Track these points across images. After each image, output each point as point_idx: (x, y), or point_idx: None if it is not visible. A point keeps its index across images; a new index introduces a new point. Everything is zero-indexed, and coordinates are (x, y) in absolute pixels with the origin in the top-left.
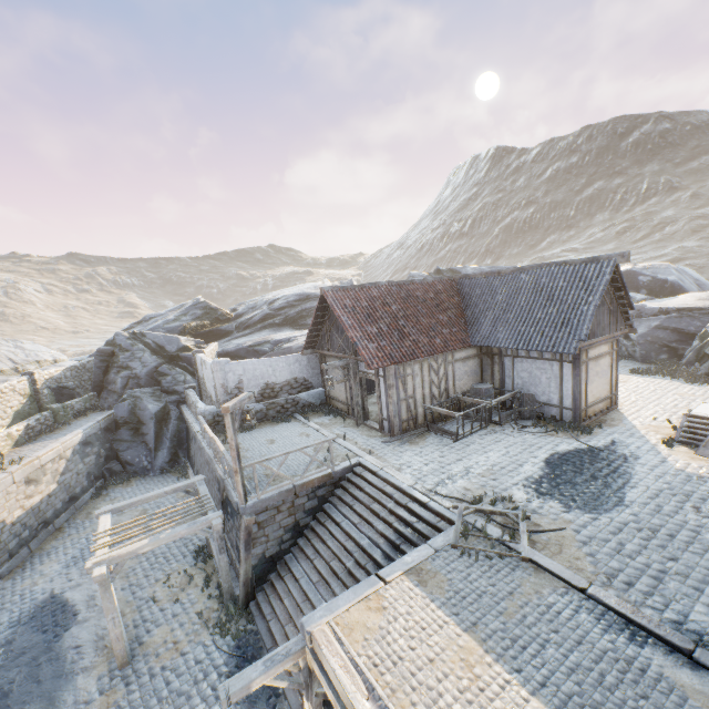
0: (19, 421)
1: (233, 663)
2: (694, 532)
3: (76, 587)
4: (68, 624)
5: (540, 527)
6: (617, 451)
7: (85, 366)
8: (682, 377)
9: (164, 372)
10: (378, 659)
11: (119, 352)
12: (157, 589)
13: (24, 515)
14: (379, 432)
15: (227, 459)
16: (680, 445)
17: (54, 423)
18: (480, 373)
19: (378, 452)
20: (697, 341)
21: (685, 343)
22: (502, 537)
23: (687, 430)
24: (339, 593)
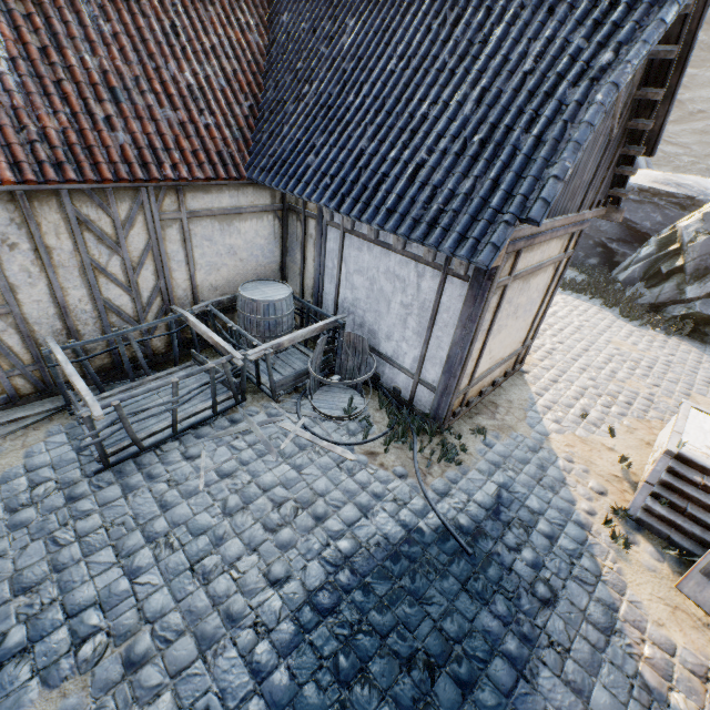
0: None
1: None
2: None
3: None
4: None
5: None
6: (505, 557)
7: None
8: (620, 306)
9: None
10: None
11: None
12: None
13: None
14: None
15: None
16: (640, 536)
17: None
18: (279, 256)
19: None
20: (653, 248)
21: (629, 247)
22: None
23: (665, 496)
24: None
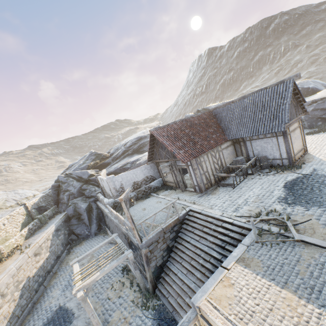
0: (24, 227)
1: (156, 323)
2: None
3: (70, 300)
4: (71, 320)
5: (297, 222)
6: (318, 173)
7: (48, 194)
8: None
9: (84, 188)
10: (241, 315)
11: (61, 184)
12: (109, 293)
13: (38, 271)
14: (194, 192)
15: (127, 223)
16: None
17: (41, 224)
18: (235, 152)
19: (197, 202)
20: None
21: None
22: (280, 231)
23: None
24: (200, 277)
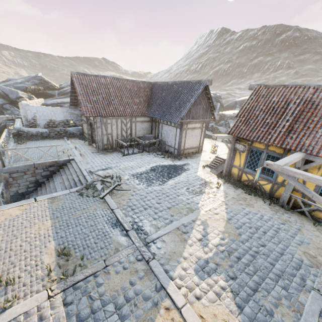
0: None
1: None
2: (177, 196)
3: None
4: None
5: (121, 189)
6: (183, 167)
7: None
8: None
9: (6, 108)
10: (3, 226)
11: None
12: None
13: None
14: (95, 149)
15: None
16: (208, 168)
17: None
18: (151, 130)
19: (86, 156)
20: None
21: None
22: (101, 190)
23: (213, 162)
24: None
